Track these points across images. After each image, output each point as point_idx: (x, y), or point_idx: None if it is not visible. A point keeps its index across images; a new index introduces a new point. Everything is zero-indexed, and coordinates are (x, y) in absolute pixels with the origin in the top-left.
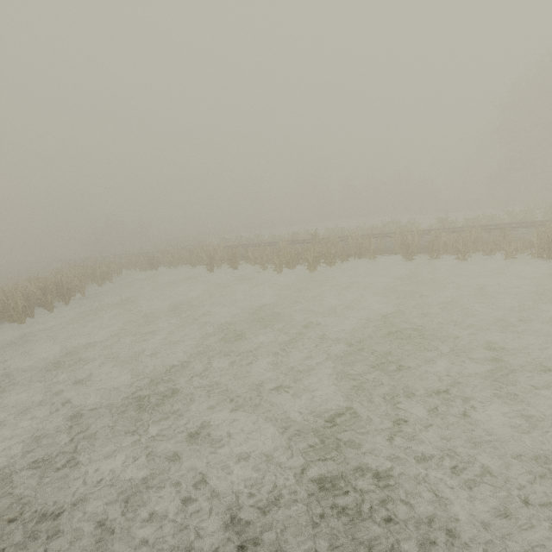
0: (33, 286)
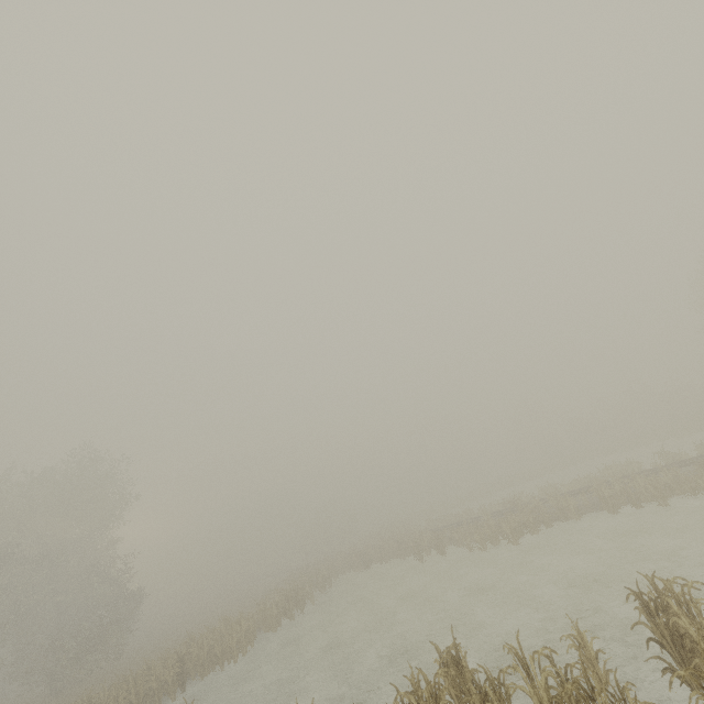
0: (277, 596)
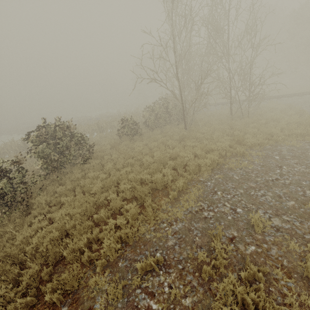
0: None
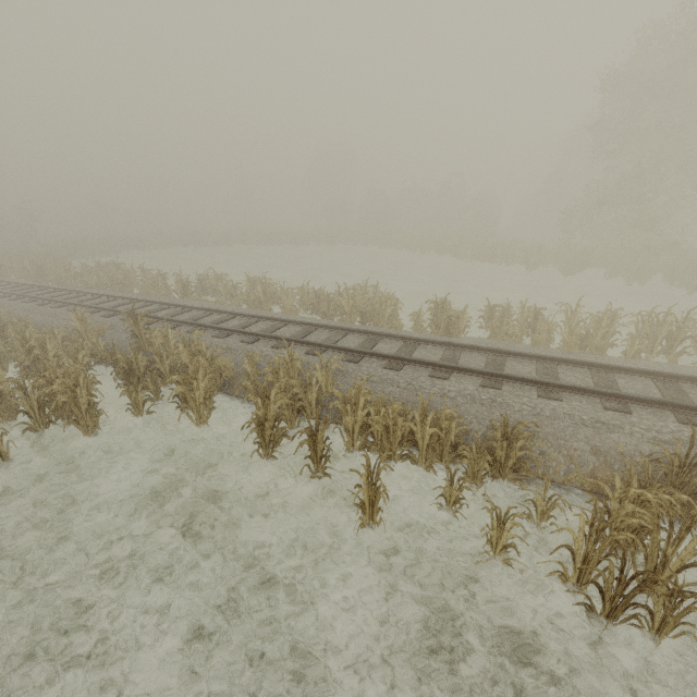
0: None
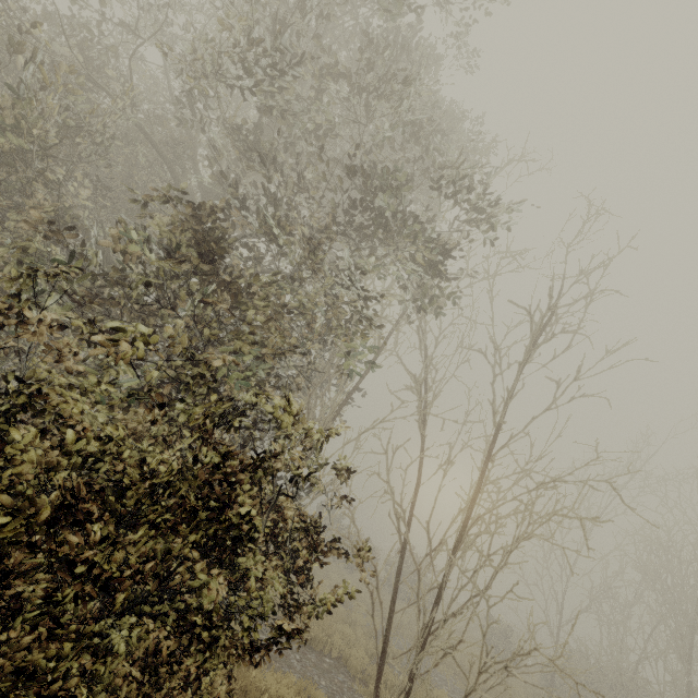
0: None
